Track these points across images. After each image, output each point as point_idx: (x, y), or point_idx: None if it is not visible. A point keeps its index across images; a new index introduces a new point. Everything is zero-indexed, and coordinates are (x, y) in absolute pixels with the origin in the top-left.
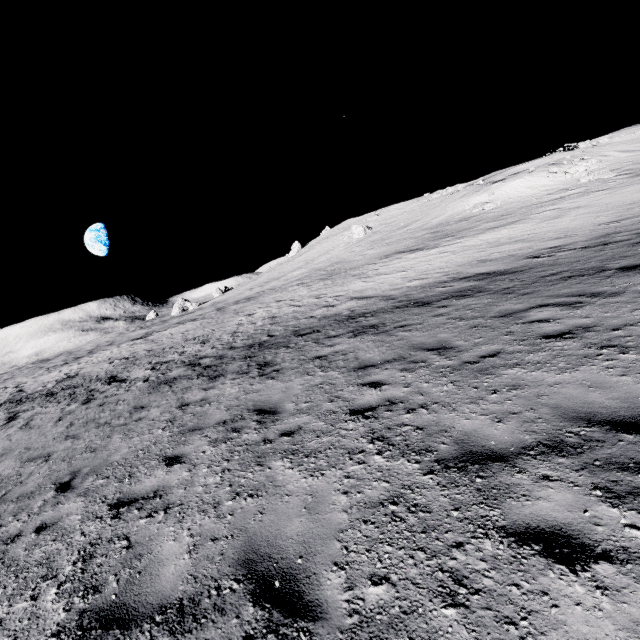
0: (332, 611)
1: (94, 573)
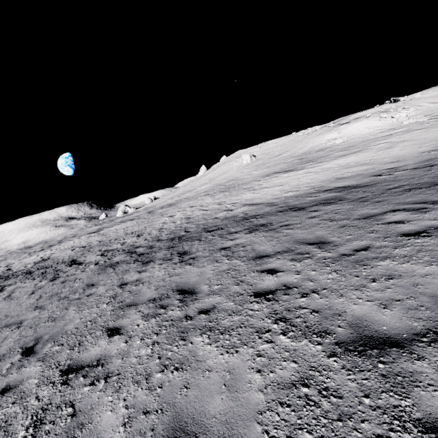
0: None
1: None
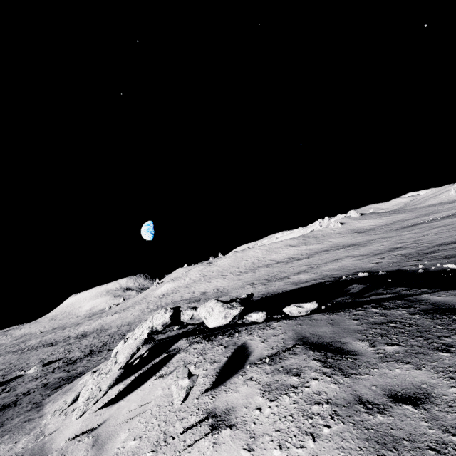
0: None
1: None
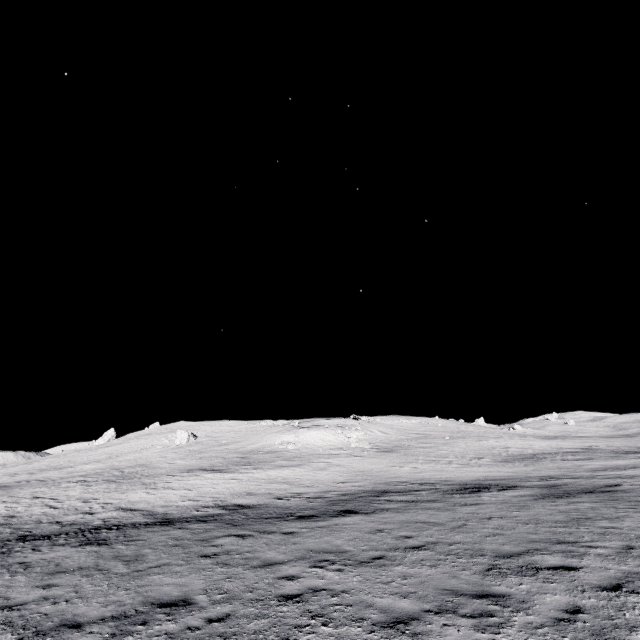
0: None
1: None
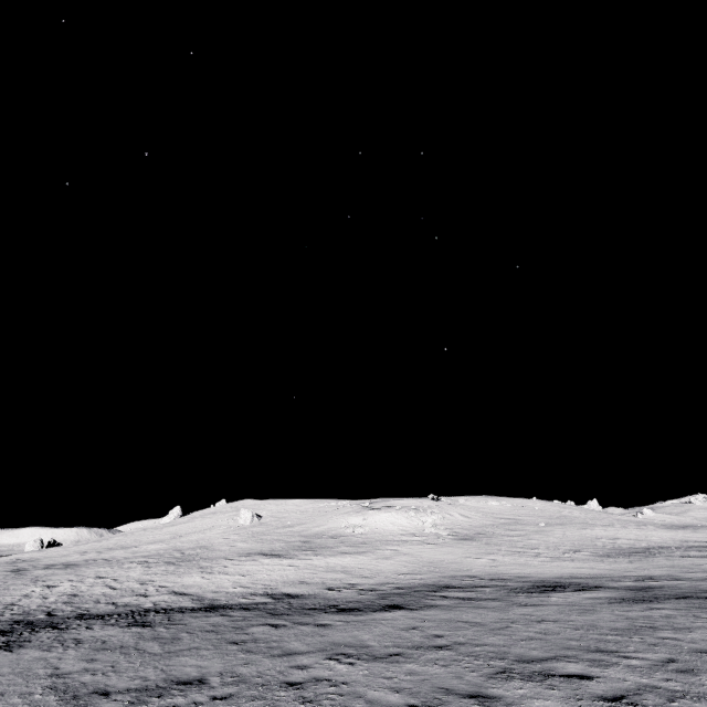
0: None
1: None
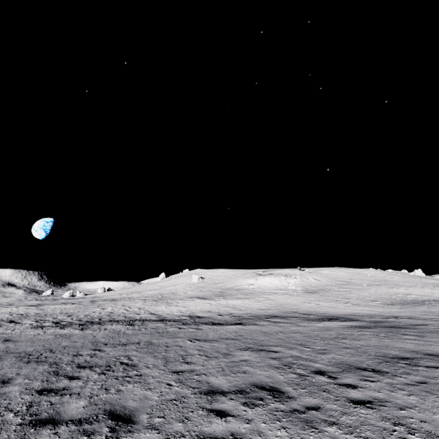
0: (56, 352)
1: (9, 350)
